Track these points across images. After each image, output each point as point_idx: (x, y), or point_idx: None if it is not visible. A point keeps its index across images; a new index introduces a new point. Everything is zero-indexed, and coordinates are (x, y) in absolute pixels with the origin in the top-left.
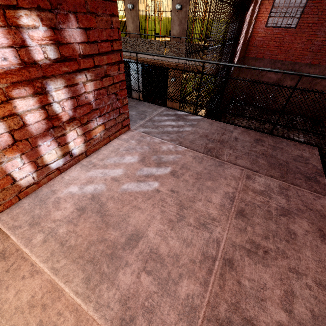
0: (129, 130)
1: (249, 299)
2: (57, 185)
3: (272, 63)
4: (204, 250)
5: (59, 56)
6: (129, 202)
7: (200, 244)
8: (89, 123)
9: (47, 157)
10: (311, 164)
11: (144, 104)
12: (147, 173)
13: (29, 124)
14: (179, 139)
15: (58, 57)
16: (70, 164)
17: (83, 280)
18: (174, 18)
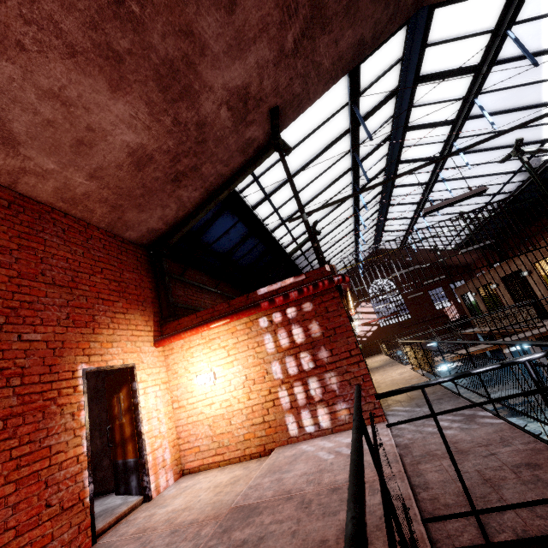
0: (383, 421)
1: (271, 510)
2: (304, 443)
3: None
4: (292, 489)
5: (315, 366)
6: (308, 459)
7: (296, 486)
8: (335, 405)
9: (305, 422)
10: (547, 522)
11: (457, 400)
12: (339, 450)
13: (298, 399)
14: (418, 439)
15: (315, 366)
16: (319, 434)
17: (261, 473)
18: None
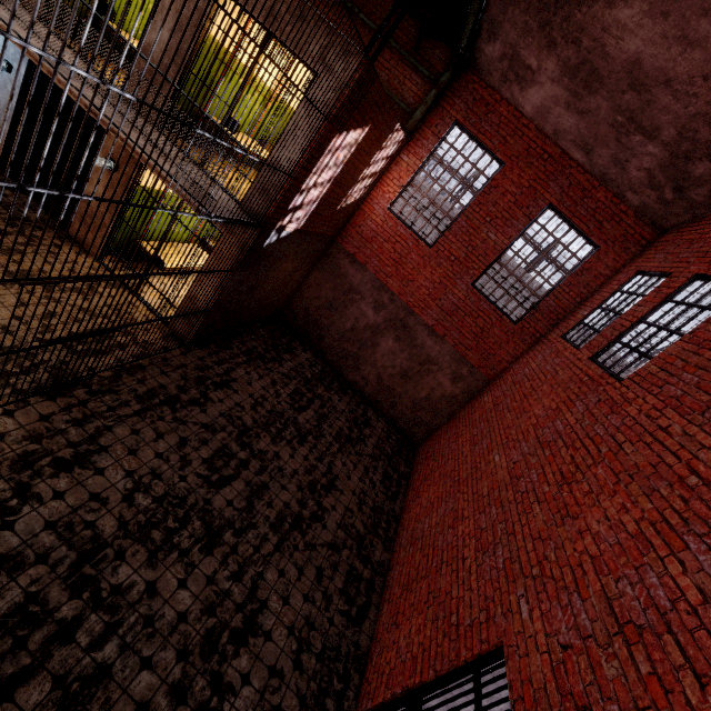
0: None
1: None
2: None
3: (377, 288)
4: None
5: None
6: None
7: None
8: None
9: None
10: None
11: None
12: None
13: None
14: None
15: None
16: None
17: None
18: (167, 3)
